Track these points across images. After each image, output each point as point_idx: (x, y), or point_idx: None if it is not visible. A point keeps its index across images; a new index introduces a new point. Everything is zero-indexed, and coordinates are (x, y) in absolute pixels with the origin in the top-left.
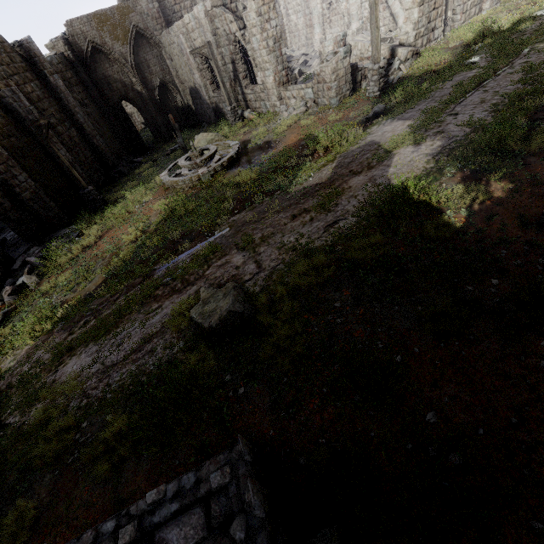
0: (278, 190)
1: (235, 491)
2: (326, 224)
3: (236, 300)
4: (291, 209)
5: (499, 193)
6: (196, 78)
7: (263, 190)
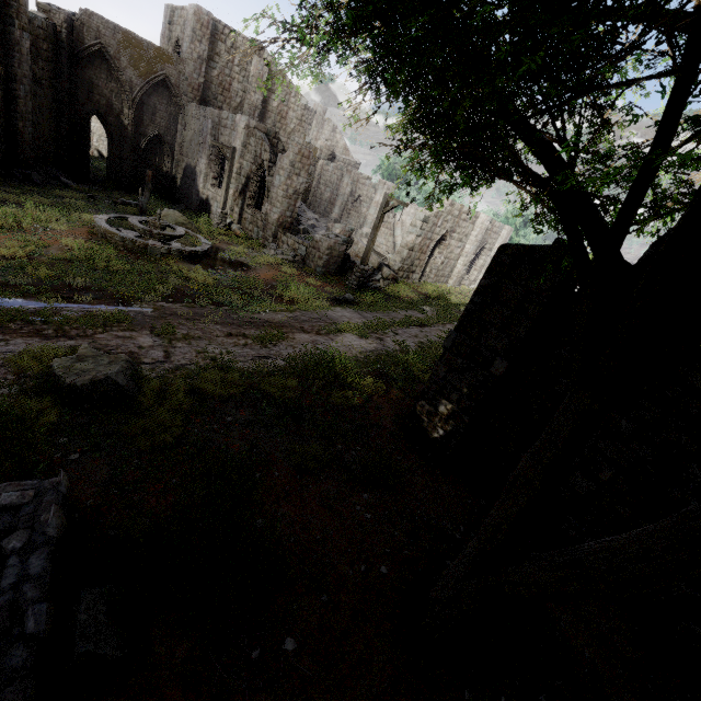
0: (227, 306)
1: (31, 512)
2: (257, 355)
3: (124, 372)
4: (231, 327)
5: (393, 396)
6: (202, 162)
7: (212, 298)
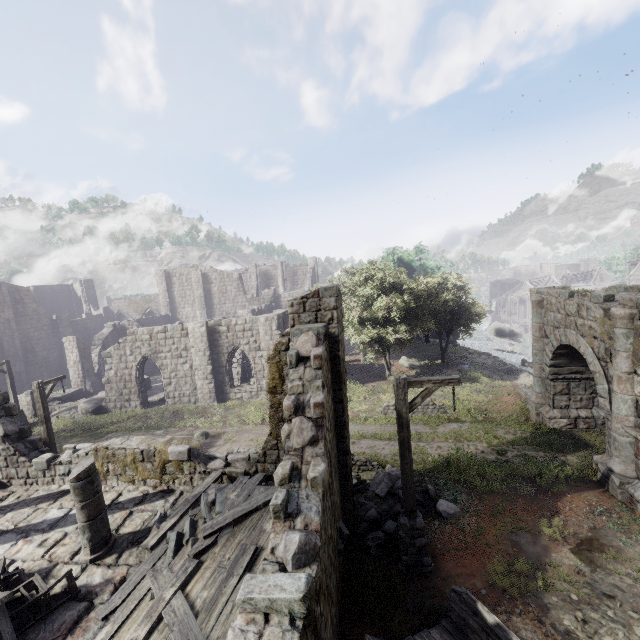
0: None
1: None
2: None
3: None
4: None
5: None
6: None
7: None
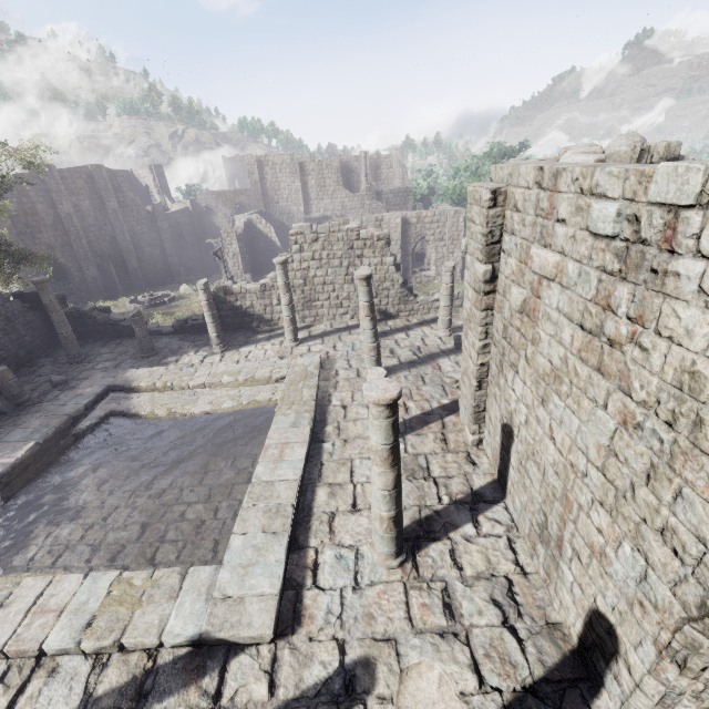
0: None
1: None
2: None
3: None
4: None
5: None
6: None
7: None
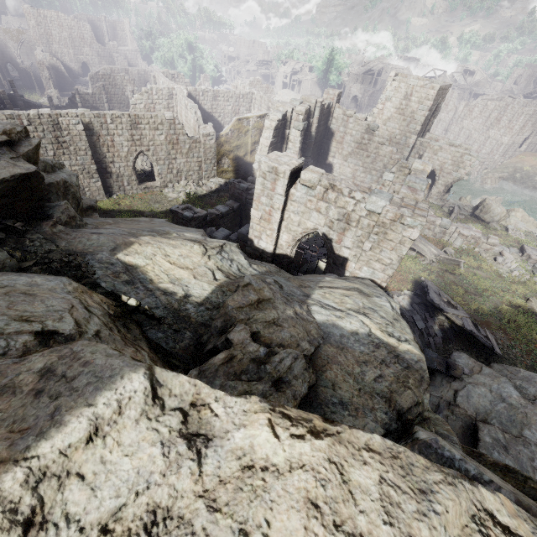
0: None
1: None
2: None
3: None
4: None
5: None
6: None
7: None
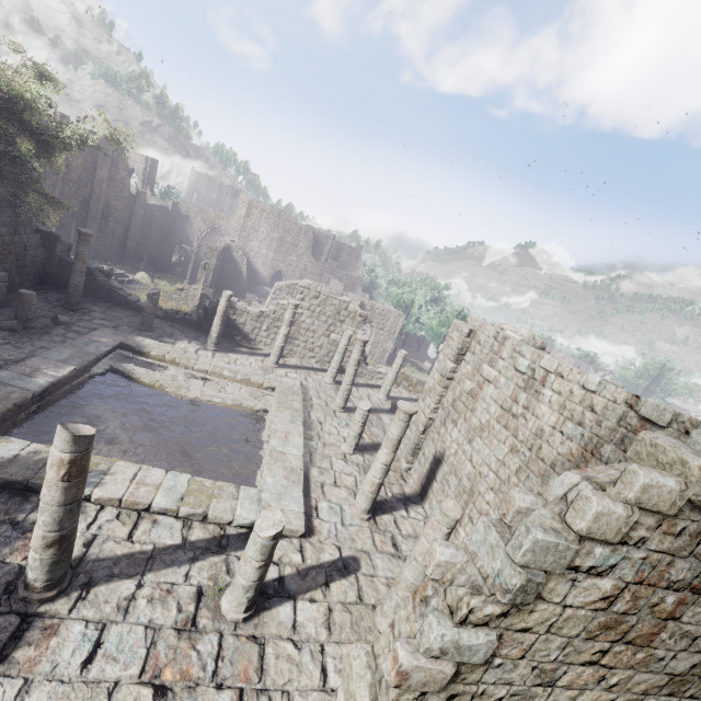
0: None
1: None
2: None
3: None
4: None
5: None
6: None
7: None
